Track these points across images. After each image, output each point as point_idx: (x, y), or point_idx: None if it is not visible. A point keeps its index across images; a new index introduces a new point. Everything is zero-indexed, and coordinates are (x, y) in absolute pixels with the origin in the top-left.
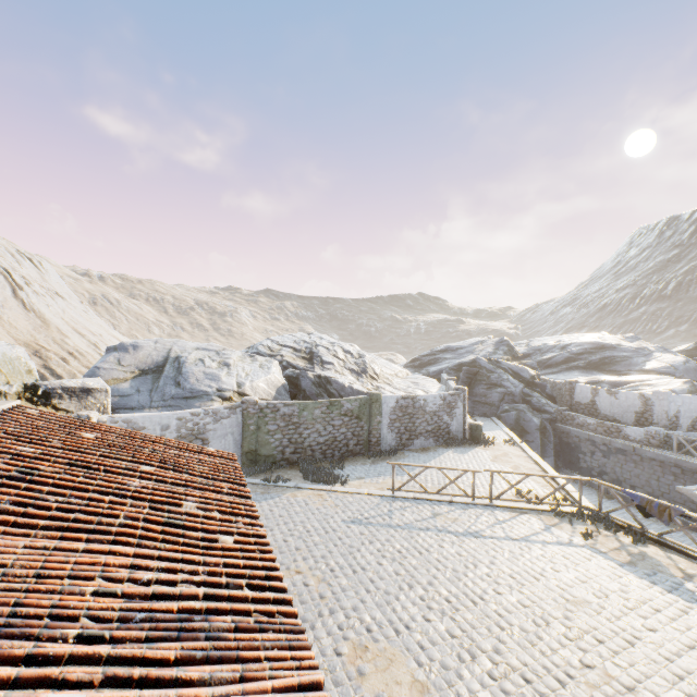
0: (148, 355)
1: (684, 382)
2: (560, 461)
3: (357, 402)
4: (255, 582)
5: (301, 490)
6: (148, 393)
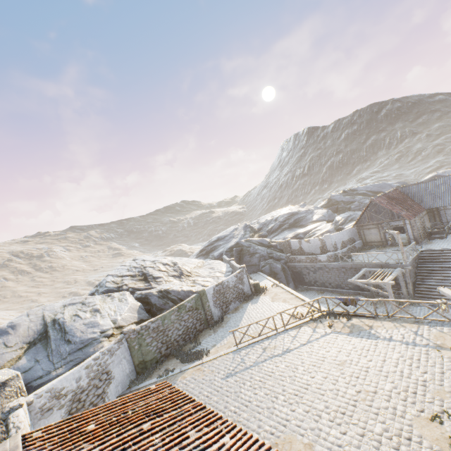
0: (28, 328)
1: (331, 224)
2: (296, 282)
3: (193, 300)
4: None
5: (185, 372)
6: (47, 359)
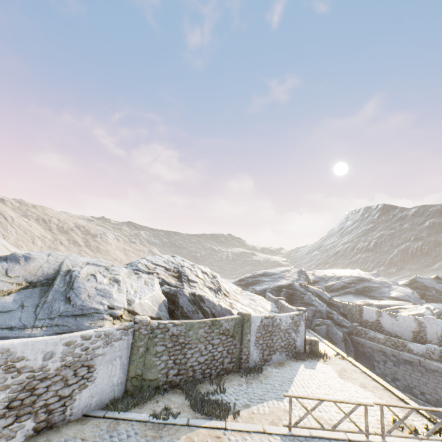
0: (39, 267)
1: (427, 308)
2: None
3: (233, 321)
4: None
5: (195, 430)
6: (33, 309)
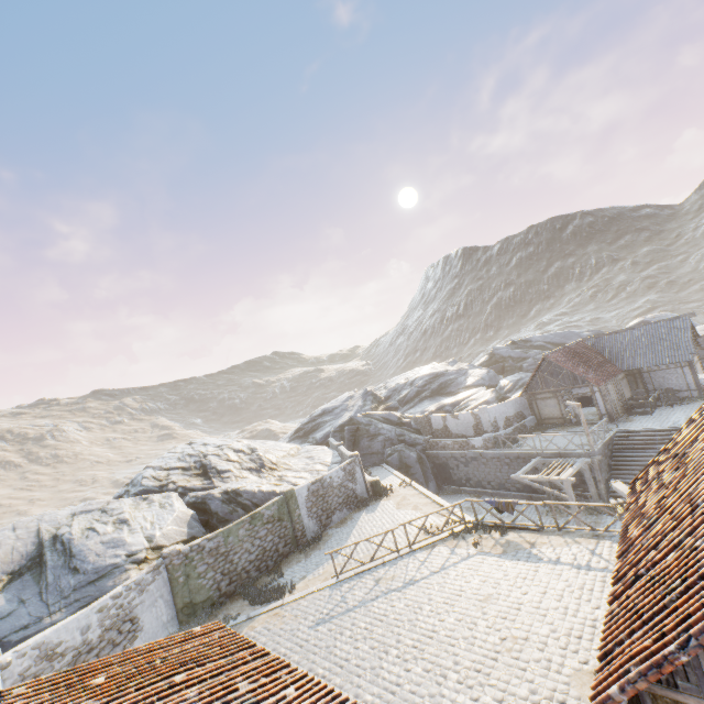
0: (12, 550)
1: (492, 391)
2: (439, 480)
3: (275, 505)
4: (331, 703)
5: (256, 619)
6: (38, 598)
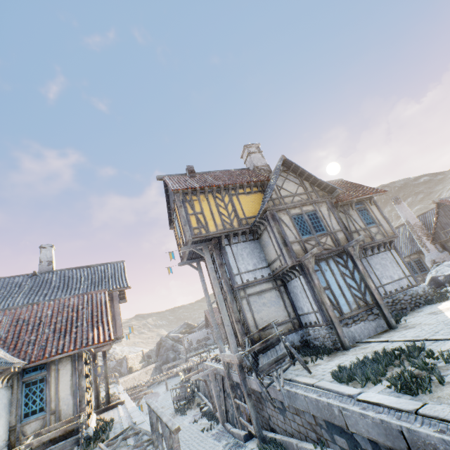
0: None
1: None
2: None
3: None
4: None
5: None
6: None
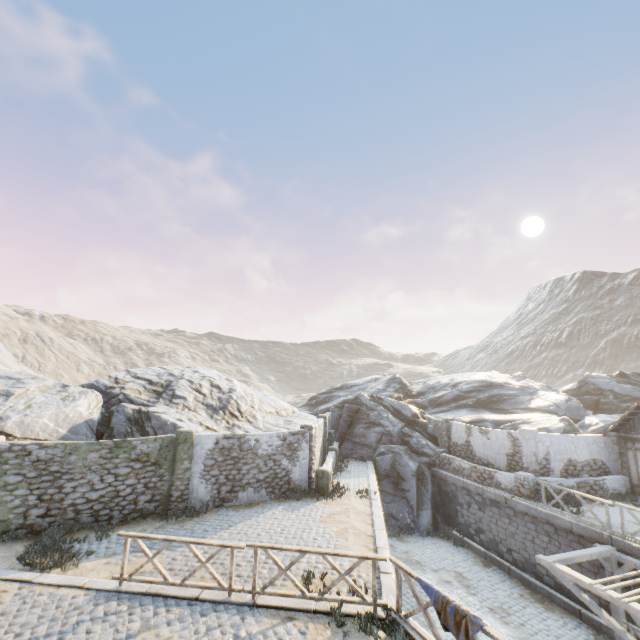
0: None
1: (560, 420)
2: (439, 514)
3: (158, 442)
4: None
5: None
6: None
